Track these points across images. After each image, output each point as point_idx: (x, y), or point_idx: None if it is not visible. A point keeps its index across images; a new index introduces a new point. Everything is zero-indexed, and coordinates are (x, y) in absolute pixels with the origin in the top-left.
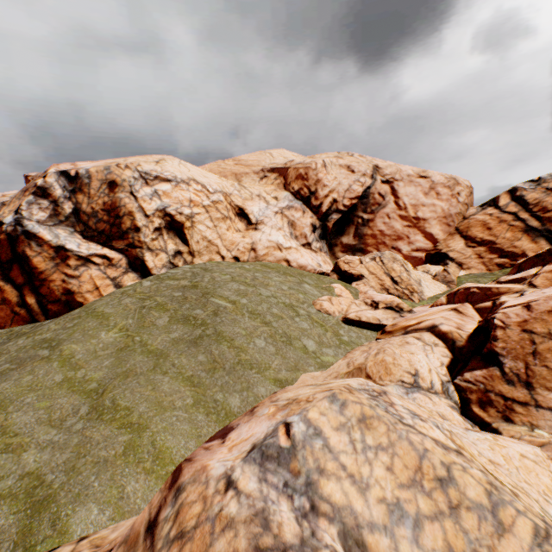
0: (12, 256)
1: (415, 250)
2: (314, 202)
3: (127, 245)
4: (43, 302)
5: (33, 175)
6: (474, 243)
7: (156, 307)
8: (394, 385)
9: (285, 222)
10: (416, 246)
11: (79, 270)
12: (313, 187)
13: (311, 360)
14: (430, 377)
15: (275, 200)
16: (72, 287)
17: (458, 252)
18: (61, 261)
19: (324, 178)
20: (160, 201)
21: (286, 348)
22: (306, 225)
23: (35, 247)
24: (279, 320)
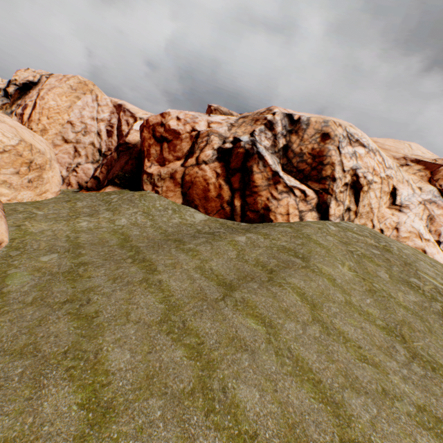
0: (239, 166)
1: None
2: None
3: (320, 189)
4: (244, 208)
5: (214, 106)
6: None
7: (364, 257)
8: None
9: (425, 213)
10: None
11: (281, 195)
12: None
13: None
14: None
15: (419, 190)
16: (270, 205)
17: None
18: (272, 183)
19: None
20: (356, 161)
21: None
22: None
23: (260, 166)
24: None
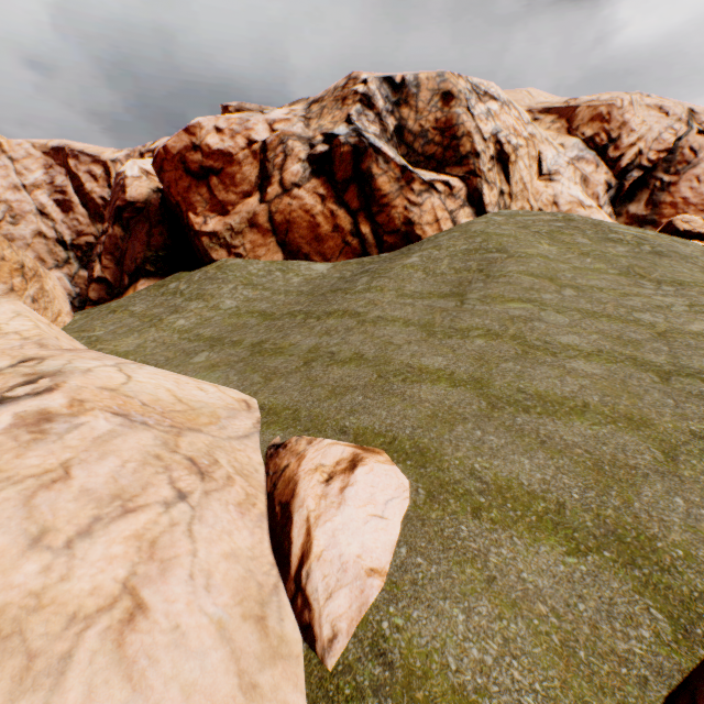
0: (350, 175)
1: None
2: (611, 153)
3: (465, 173)
4: (378, 232)
5: (233, 105)
6: None
7: (553, 233)
8: None
9: (577, 176)
10: None
11: (421, 197)
12: (615, 132)
13: None
14: None
15: (561, 148)
16: (412, 217)
17: None
18: (405, 184)
19: (632, 121)
20: (494, 123)
21: None
22: (599, 183)
23: (381, 164)
24: None
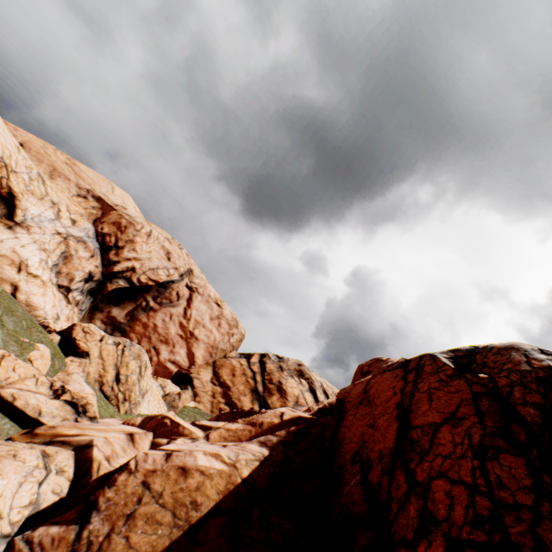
0: None
1: (172, 361)
2: (113, 255)
3: None
4: None
5: None
6: (218, 381)
7: None
8: None
9: (61, 248)
10: (175, 357)
11: None
12: (123, 242)
13: None
14: None
15: (72, 222)
16: None
17: (202, 382)
18: None
19: (140, 244)
20: None
21: None
22: (84, 269)
23: None
24: None
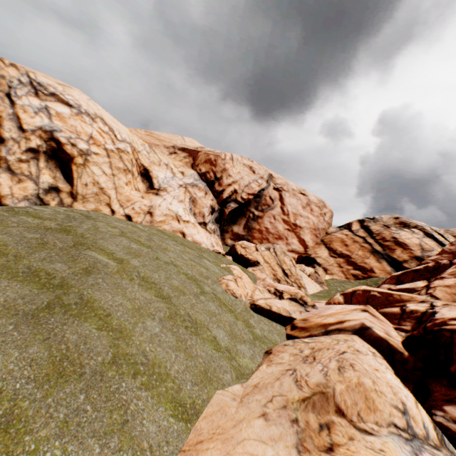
0: None
1: (290, 251)
2: (217, 187)
3: None
4: None
5: None
6: (336, 254)
7: None
8: (393, 437)
9: (187, 196)
10: (292, 247)
11: None
12: (219, 174)
13: (226, 364)
14: (420, 415)
15: (182, 174)
16: None
17: (324, 259)
18: None
19: (230, 169)
20: (49, 120)
21: (191, 341)
22: (206, 205)
23: None
24: (181, 296)
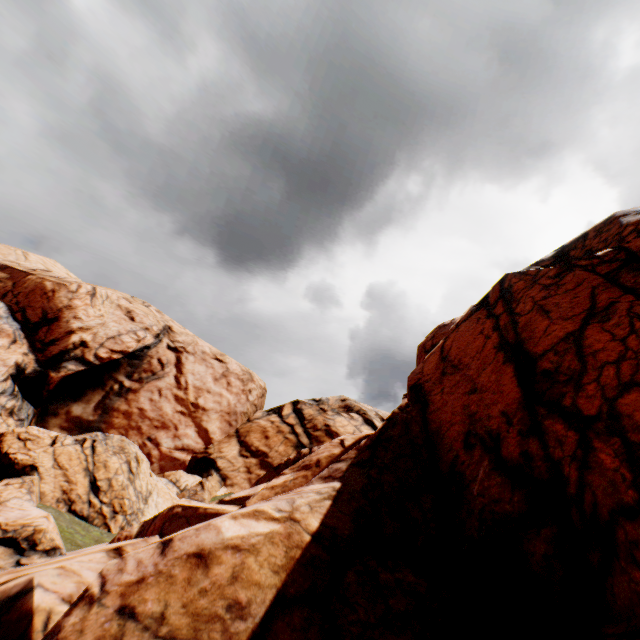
0: None
1: (180, 448)
2: (46, 333)
3: None
4: None
5: None
6: (249, 452)
7: None
8: None
9: None
10: (183, 442)
11: None
12: (56, 312)
13: None
14: None
15: None
16: None
17: (229, 460)
18: None
19: (82, 308)
20: None
21: None
22: (6, 362)
23: None
24: None
